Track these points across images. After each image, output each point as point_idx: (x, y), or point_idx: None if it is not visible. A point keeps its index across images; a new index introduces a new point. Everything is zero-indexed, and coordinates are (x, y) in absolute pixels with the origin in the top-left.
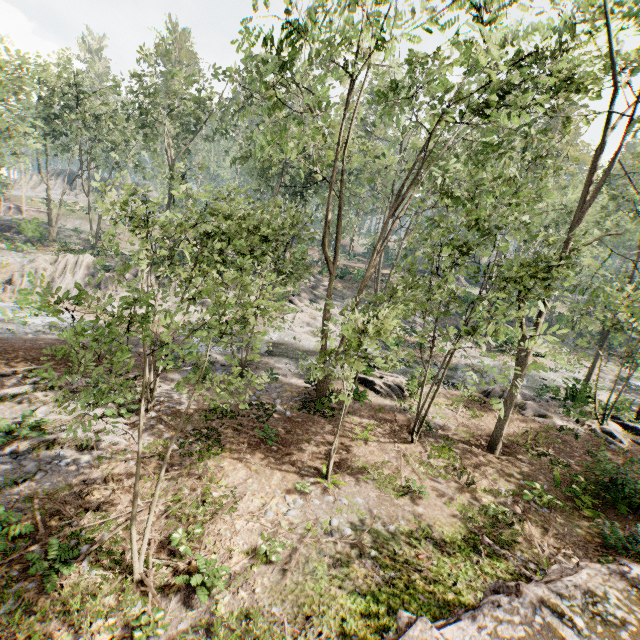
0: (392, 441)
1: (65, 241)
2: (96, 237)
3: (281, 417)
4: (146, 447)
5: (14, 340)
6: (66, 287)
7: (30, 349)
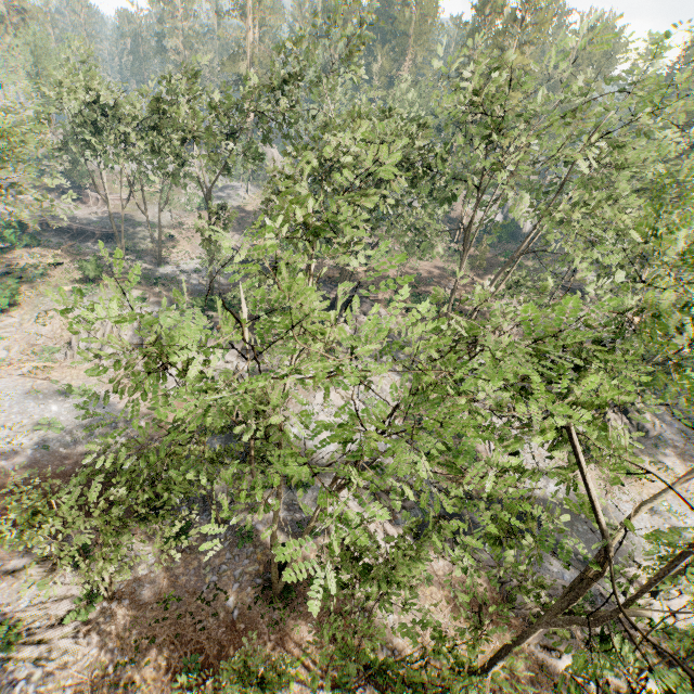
0: (319, 684)
1: (138, 249)
2: (159, 254)
3: (226, 619)
4: (88, 665)
5: (45, 461)
6: (114, 351)
7: (54, 477)
